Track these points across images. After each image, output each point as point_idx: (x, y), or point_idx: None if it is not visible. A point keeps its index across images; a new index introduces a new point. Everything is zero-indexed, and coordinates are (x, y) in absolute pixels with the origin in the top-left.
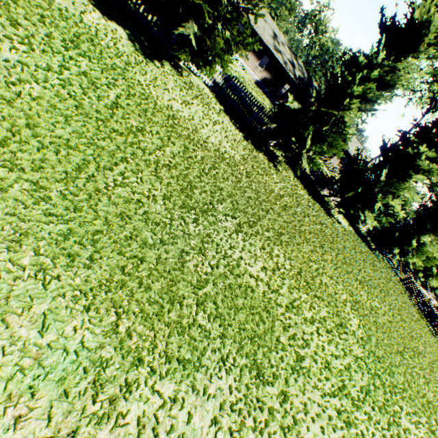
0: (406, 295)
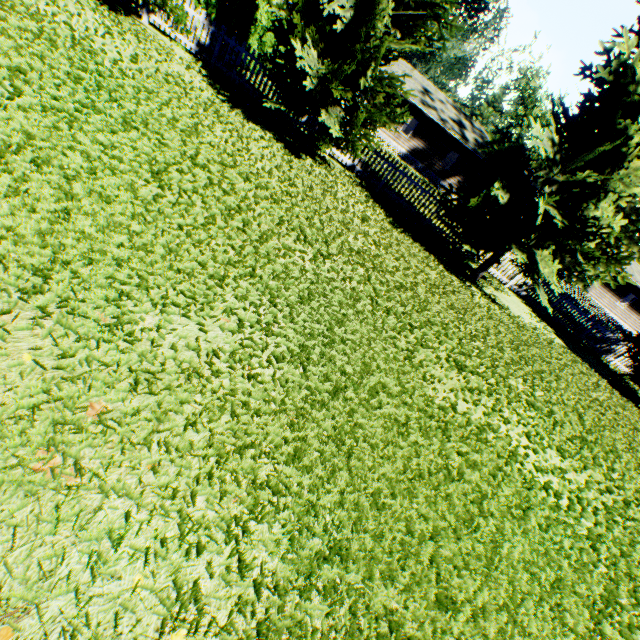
0: None
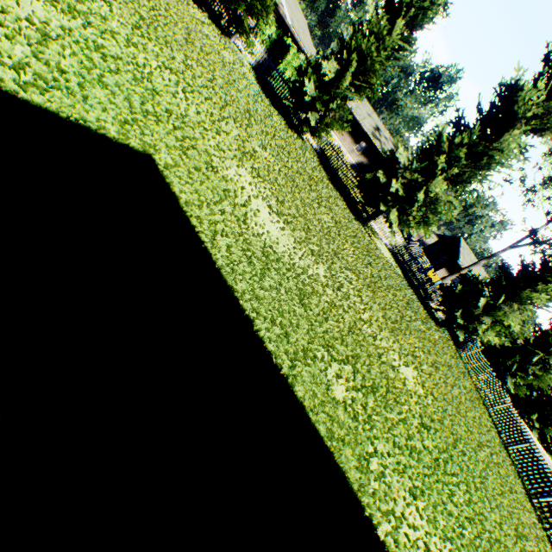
0: (477, 392)
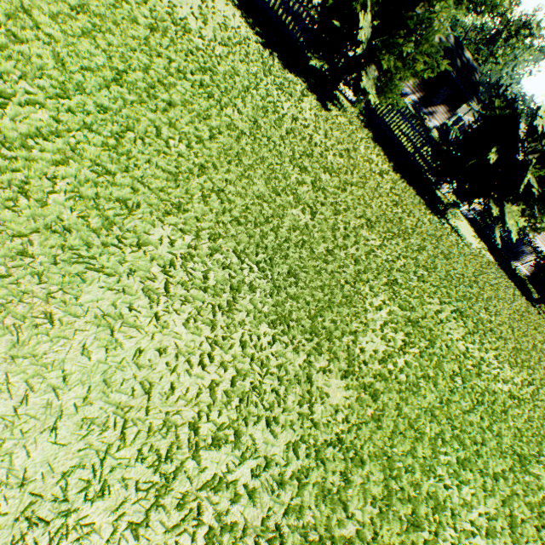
0: None
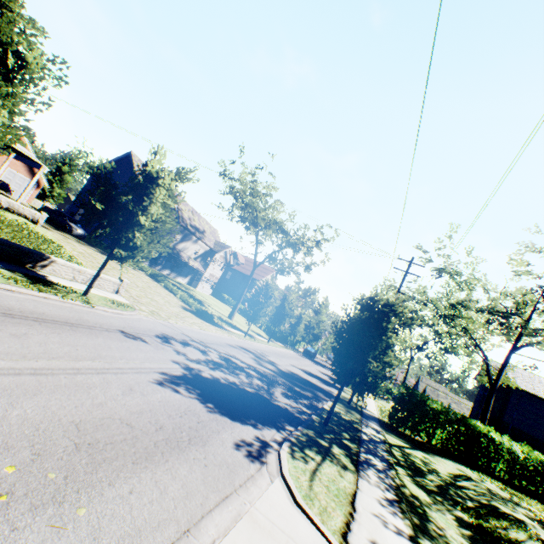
0: None
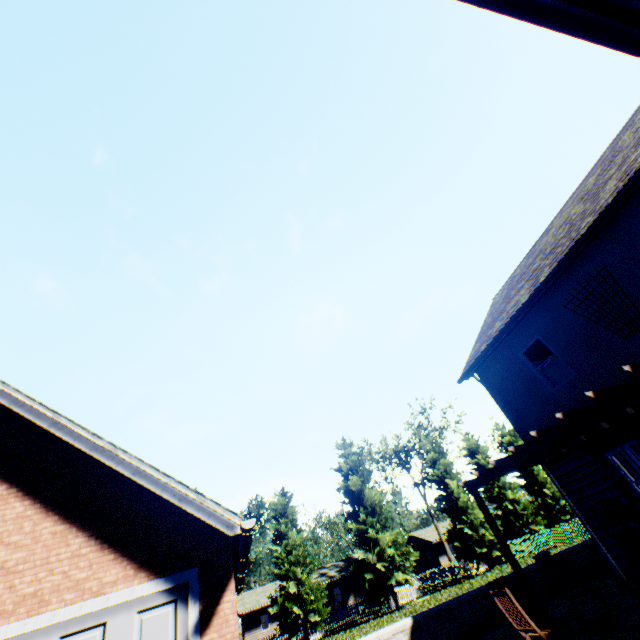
0: None
